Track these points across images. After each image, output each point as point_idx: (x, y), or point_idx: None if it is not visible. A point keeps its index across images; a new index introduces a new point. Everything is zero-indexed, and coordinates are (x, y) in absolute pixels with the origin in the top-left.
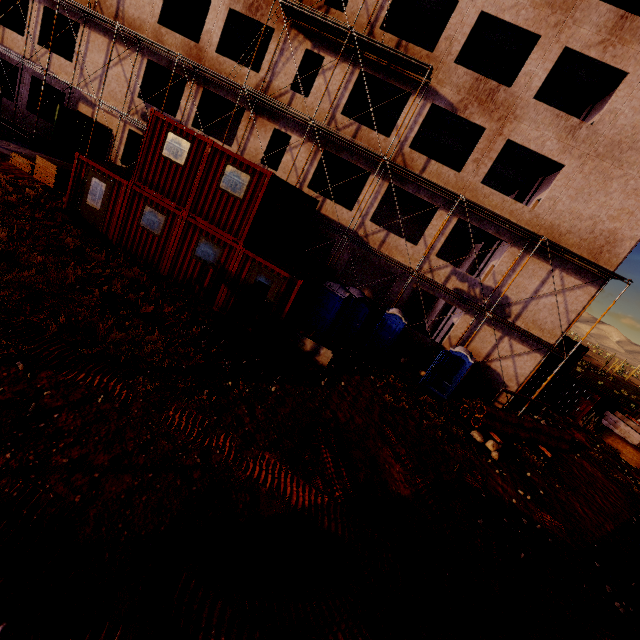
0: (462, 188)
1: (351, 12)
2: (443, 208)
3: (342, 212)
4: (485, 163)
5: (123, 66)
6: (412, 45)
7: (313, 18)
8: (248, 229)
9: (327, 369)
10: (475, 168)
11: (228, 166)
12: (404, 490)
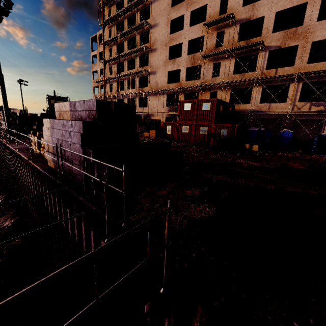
0: (298, 71)
1: (225, 44)
2: (292, 82)
3: (246, 106)
4: (305, 56)
5: (160, 100)
6: (252, 39)
7: (213, 54)
8: (214, 117)
9: (258, 153)
10: (301, 60)
11: (203, 103)
12: (300, 167)
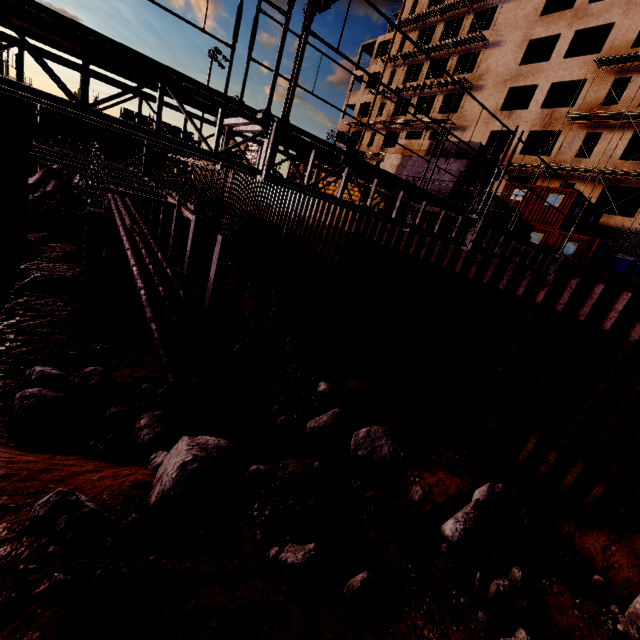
0: None
1: (623, 103)
2: None
3: (623, 220)
4: None
5: None
6: None
7: (593, 116)
8: (561, 220)
9: None
10: None
11: (549, 194)
12: None
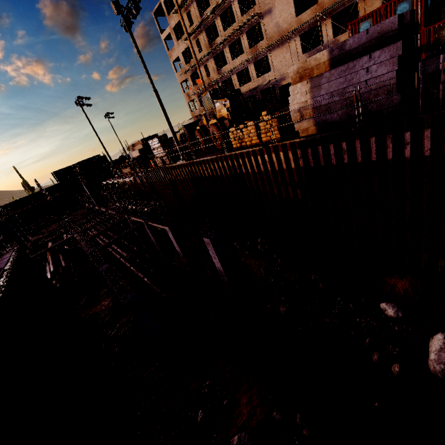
0: None
1: None
2: None
3: None
4: None
5: (290, 50)
6: None
7: None
8: (423, 18)
9: None
10: None
11: (396, 6)
12: None
